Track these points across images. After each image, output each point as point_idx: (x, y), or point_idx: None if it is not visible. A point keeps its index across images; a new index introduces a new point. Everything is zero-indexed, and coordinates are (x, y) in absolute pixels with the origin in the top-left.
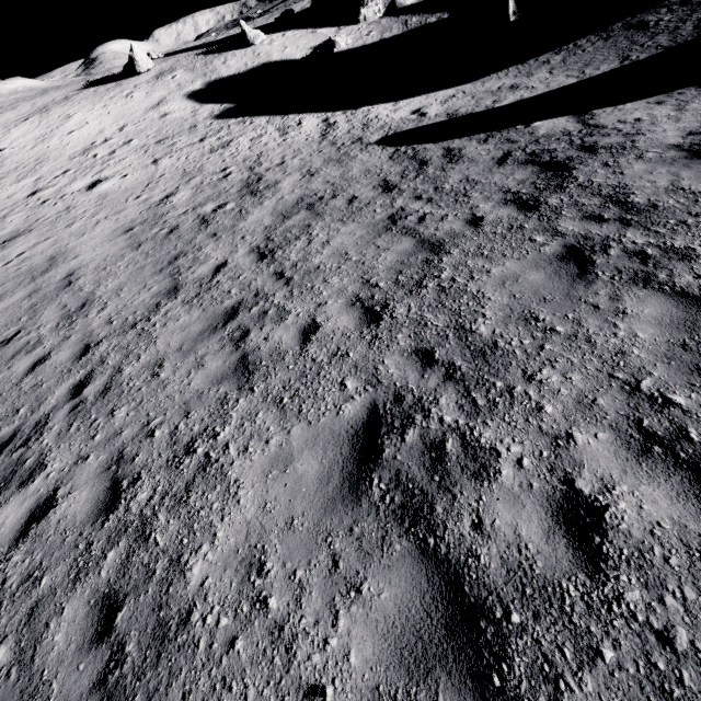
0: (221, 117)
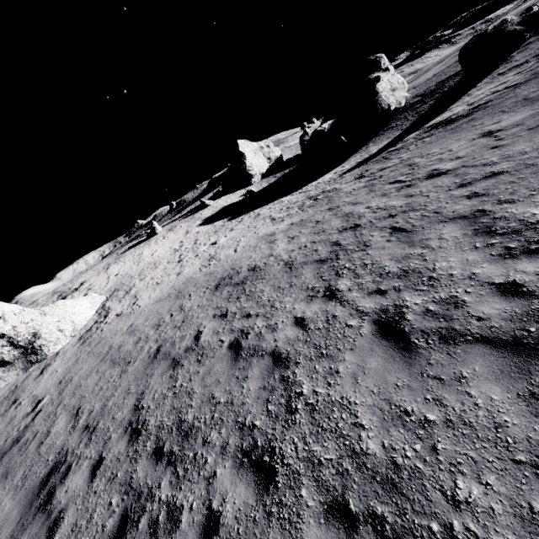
0: (232, 219)
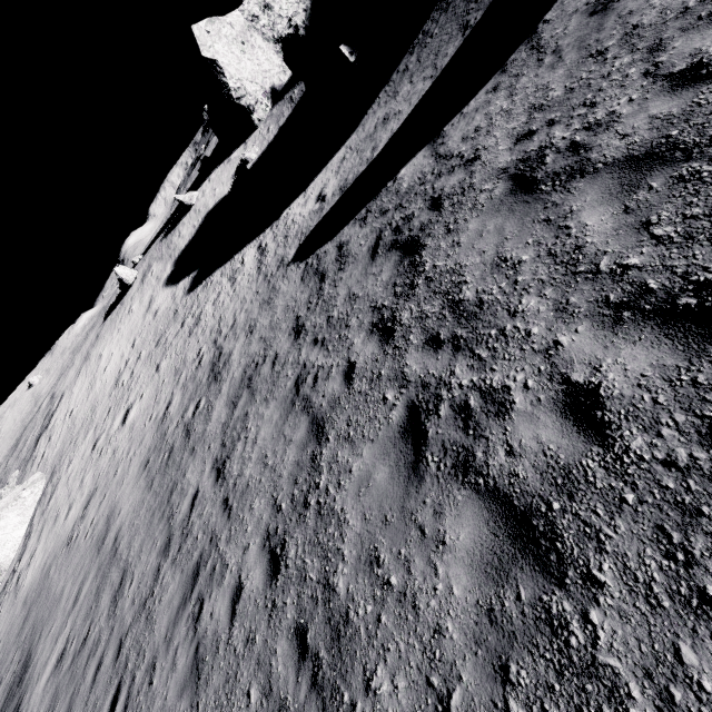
0: (191, 290)
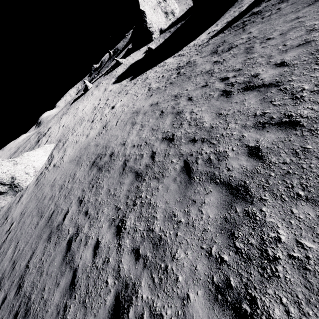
0: (132, 79)
